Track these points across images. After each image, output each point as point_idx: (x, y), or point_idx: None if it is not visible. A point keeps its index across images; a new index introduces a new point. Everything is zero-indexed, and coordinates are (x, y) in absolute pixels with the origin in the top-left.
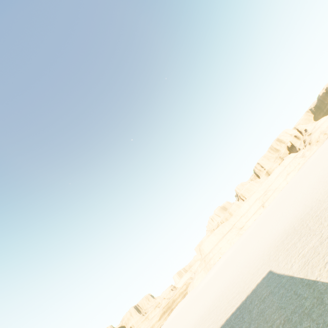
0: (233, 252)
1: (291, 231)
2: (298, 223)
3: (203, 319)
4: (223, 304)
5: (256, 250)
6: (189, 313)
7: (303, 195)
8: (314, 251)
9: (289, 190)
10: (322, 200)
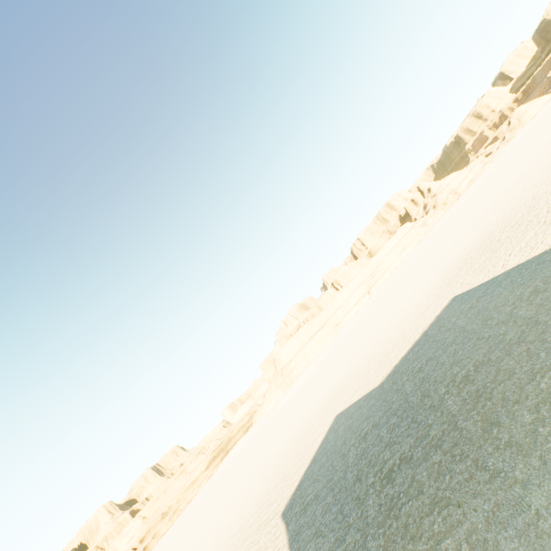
0: (332, 351)
1: (465, 262)
2: (473, 252)
3: (329, 404)
4: (368, 370)
5: (394, 315)
6: (278, 429)
7: (455, 242)
8: (544, 233)
9: (413, 261)
10: (510, 217)
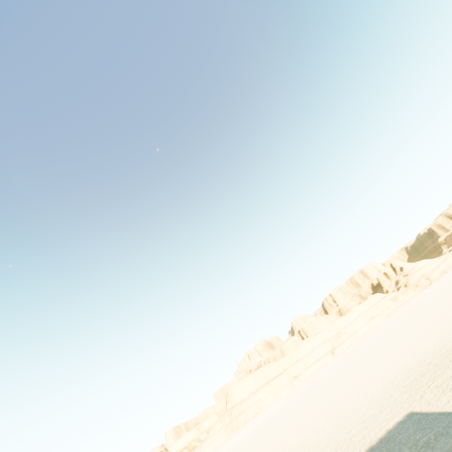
0: (283, 407)
1: (428, 367)
2: (438, 358)
3: None
4: None
5: (348, 397)
6: None
7: (421, 334)
8: None
9: (379, 335)
10: None
